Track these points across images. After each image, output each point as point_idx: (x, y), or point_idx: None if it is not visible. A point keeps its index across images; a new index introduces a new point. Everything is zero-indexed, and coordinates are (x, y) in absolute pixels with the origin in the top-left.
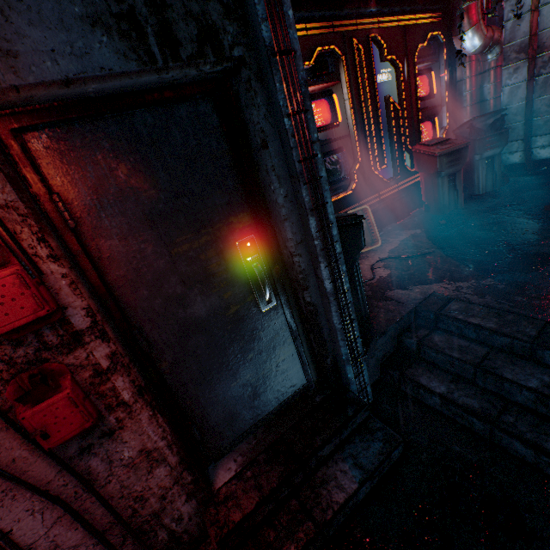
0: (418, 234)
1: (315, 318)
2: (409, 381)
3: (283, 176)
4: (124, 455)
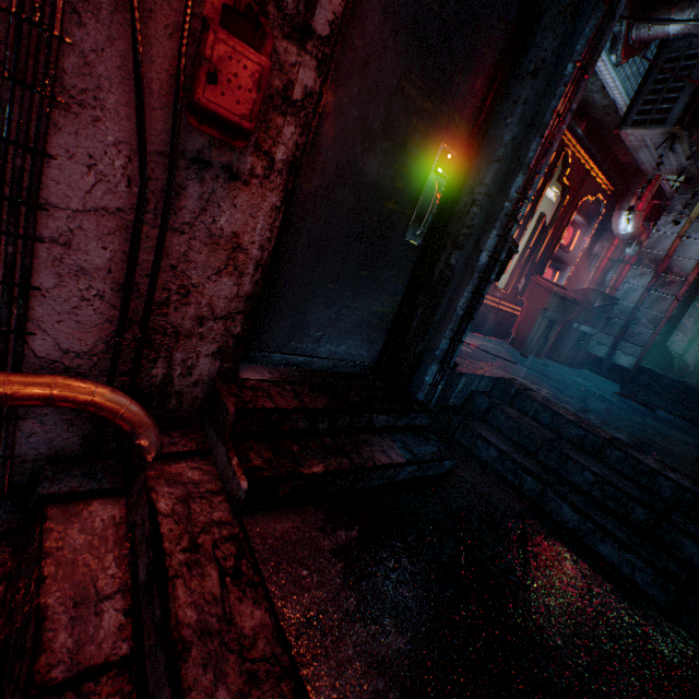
0: (500, 349)
1: (444, 288)
2: (470, 428)
3: (525, 118)
4: (219, 219)
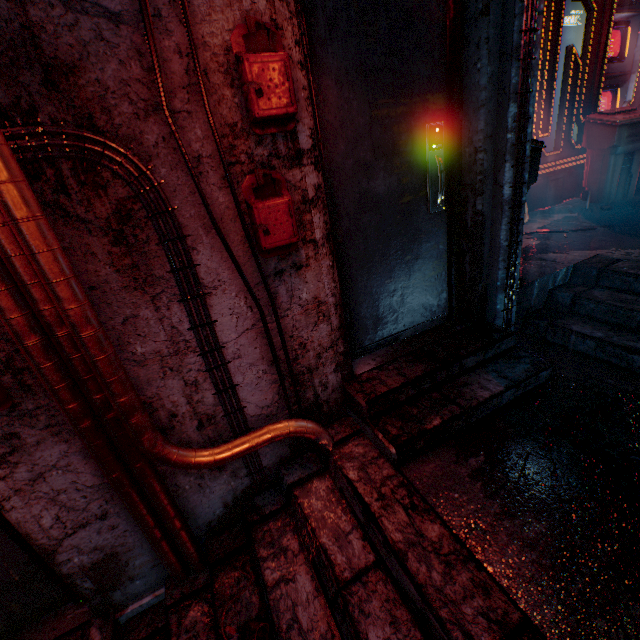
0: (573, 216)
1: (481, 231)
2: (559, 328)
3: (493, 53)
4: (302, 296)
